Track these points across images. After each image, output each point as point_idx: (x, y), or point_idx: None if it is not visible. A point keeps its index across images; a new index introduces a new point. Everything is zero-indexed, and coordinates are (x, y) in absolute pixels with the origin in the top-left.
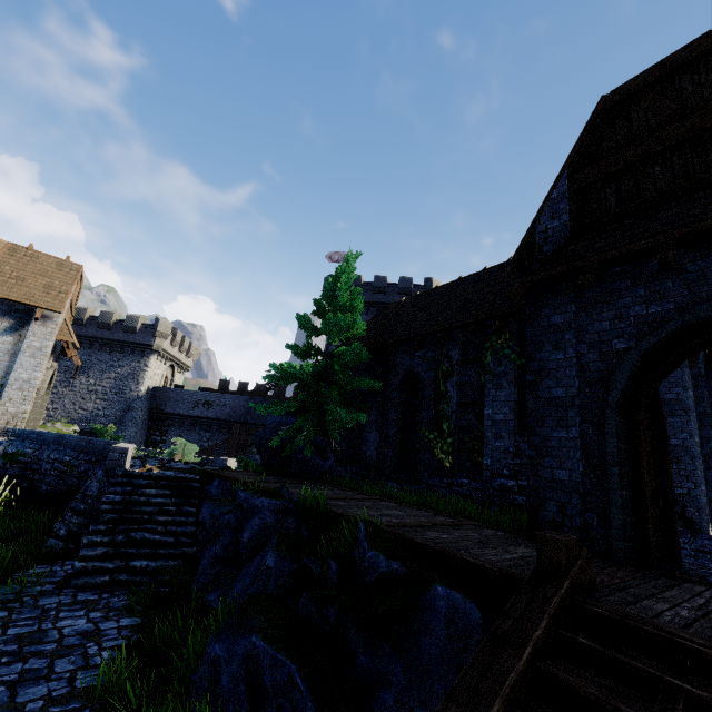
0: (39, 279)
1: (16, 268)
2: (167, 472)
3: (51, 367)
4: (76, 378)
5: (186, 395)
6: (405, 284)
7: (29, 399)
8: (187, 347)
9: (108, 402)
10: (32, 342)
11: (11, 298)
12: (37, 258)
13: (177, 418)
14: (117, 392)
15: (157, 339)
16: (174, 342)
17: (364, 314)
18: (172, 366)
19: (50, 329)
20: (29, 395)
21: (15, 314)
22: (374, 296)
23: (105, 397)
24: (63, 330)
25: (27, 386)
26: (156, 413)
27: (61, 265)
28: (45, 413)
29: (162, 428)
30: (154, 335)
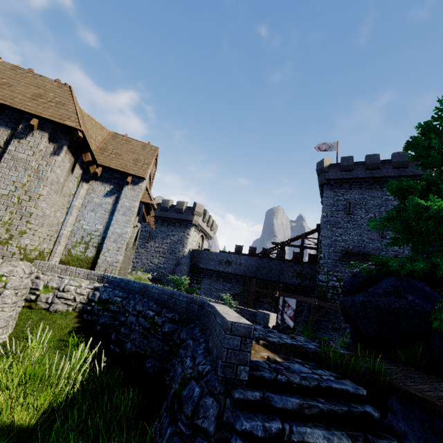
0: (130, 155)
1: (115, 147)
2: (297, 366)
3: (136, 226)
4: (148, 243)
5: (213, 255)
6: (400, 158)
7: (121, 250)
8: (211, 223)
9: (166, 258)
10: (124, 202)
11: (111, 166)
12: (129, 142)
13: (207, 272)
14: (171, 252)
15: (195, 217)
16: (204, 219)
17: (357, 188)
18: (202, 236)
19: (136, 192)
20: (121, 247)
21: (113, 180)
22: (366, 172)
23: (164, 255)
24: (145, 195)
25: (119, 239)
26: (194, 267)
27: (144, 146)
28: (131, 264)
29: (198, 279)
30: (193, 214)
